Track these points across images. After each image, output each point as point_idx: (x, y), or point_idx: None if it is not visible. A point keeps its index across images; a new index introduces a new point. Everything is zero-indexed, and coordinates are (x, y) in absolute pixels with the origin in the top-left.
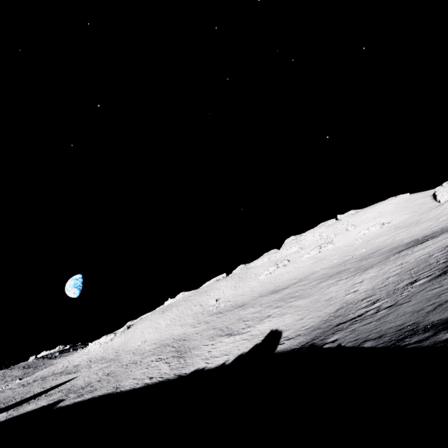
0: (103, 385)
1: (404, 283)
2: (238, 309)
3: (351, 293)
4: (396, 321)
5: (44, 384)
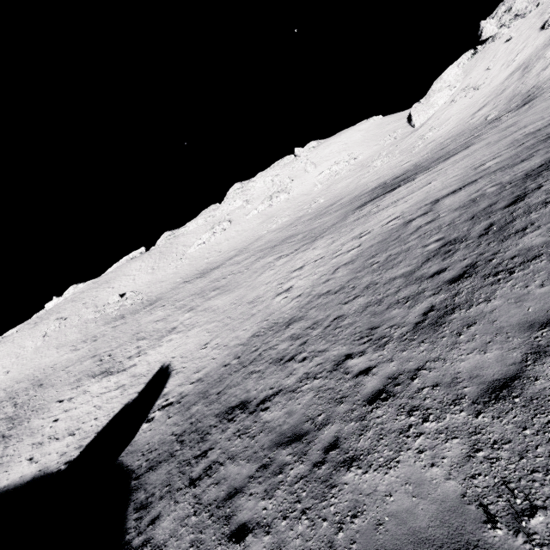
0: None
1: (359, 305)
2: (146, 309)
3: (282, 293)
4: None
5: None
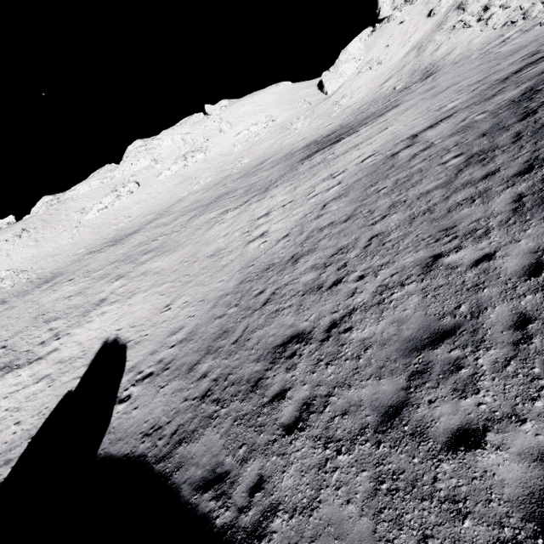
0: None
1: (397, 220)
2: (41, 287)
3: (256, 240)
4: None
5: None
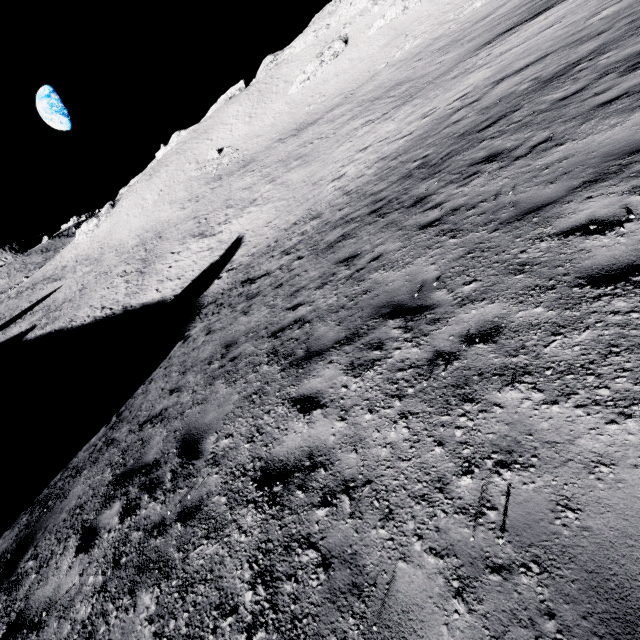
0: (66, 311)
1: (341, 215)
2: (239, 172)
3: (335, 180)
4: (162, 388)
5: (31, 297)
